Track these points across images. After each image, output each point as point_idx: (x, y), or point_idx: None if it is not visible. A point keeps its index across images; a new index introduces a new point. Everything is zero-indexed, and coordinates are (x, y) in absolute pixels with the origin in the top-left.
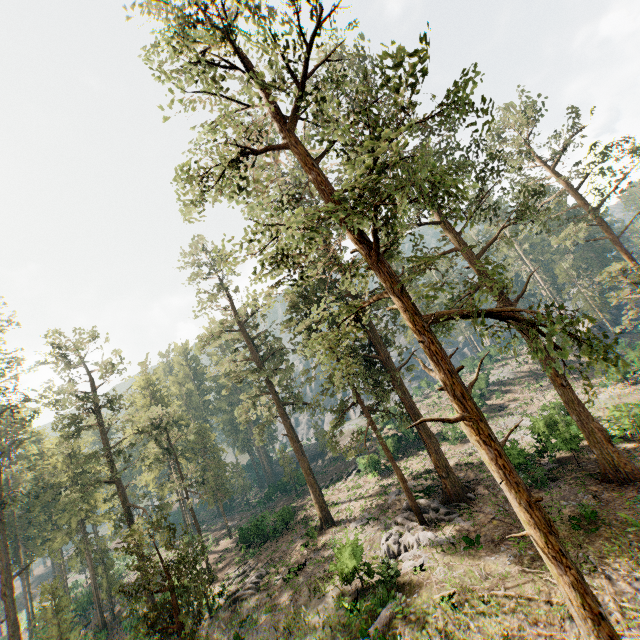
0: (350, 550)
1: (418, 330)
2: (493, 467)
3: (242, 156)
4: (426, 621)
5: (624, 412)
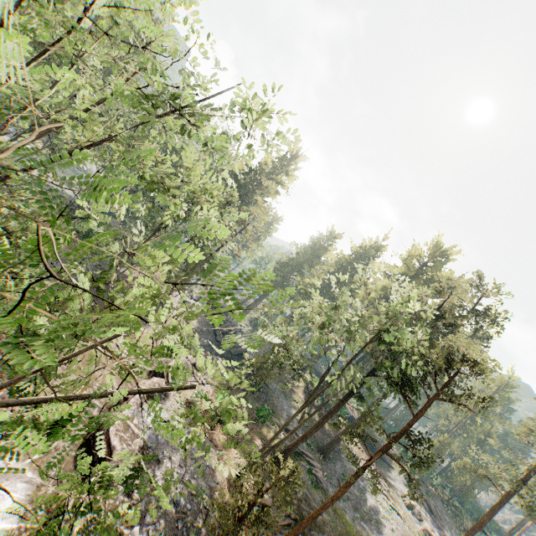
0: None
1: None
2: None
3: None
4: None
5: None
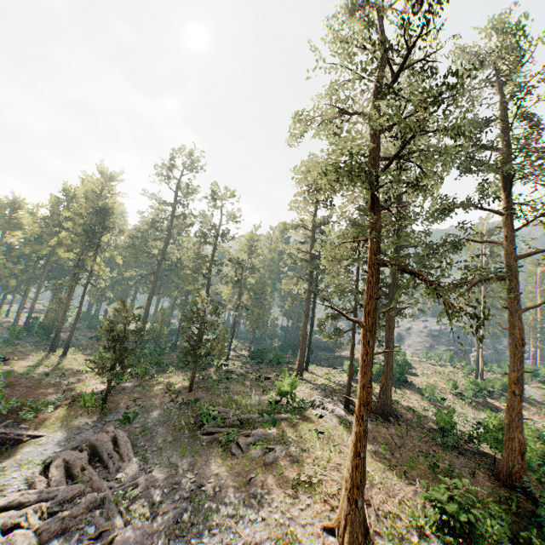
0: (290, 381)
1: (369, 264)
2: (360, 359)
3: (338, 114)
4: (300, 431)
5: None
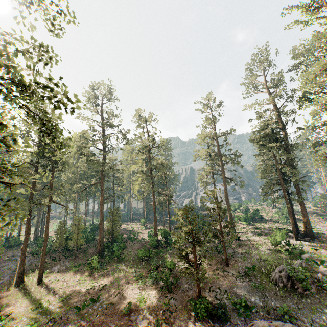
0: (280, 234)
1: None
2: None
3: None
4: None
5: None
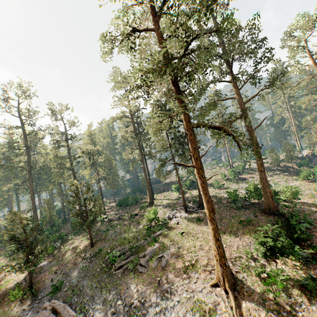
0: (153, 211)
1: (187, 129)
2: (200, 187)
3: (132, 32)
4: (171, 237)
5: (289, 189)
